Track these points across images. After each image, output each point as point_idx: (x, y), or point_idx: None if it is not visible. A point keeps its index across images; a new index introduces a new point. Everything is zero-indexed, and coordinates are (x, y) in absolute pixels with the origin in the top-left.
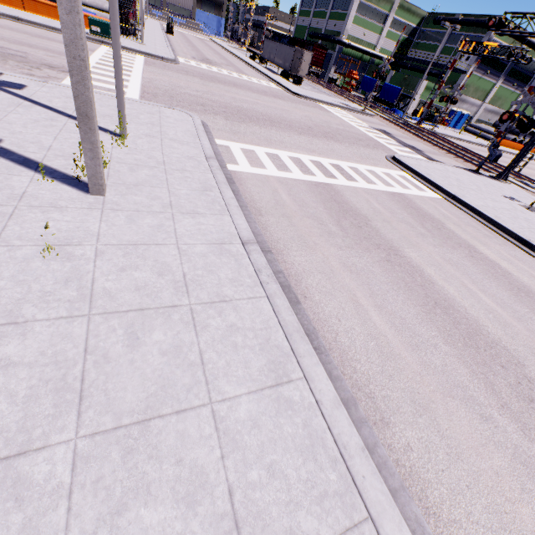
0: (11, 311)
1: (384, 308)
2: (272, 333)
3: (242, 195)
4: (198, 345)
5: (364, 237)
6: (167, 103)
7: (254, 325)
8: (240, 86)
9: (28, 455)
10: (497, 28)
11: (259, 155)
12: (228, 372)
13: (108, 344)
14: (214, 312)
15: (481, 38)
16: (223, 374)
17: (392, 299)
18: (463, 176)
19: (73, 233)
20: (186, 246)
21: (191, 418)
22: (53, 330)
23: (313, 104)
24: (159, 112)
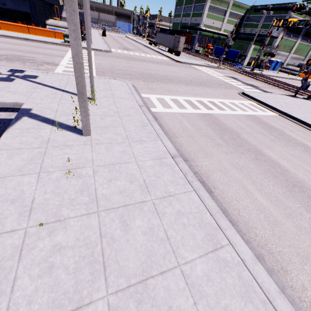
0: (55, 213)
1: (262, 190)
2: (203, 214)
3: (163, 126)
4: (162, 226)
5: (239, 145)
6: (111, 76)
7: (191, 210)
8: (147, 61)
9: (83, 308)
10: (299, 10)
11: (167, 101)
12: (184, 243)
13: (112, 230)
14: (166, 203)
15: (285, 16)
16: (181, 244)
17: (266, 184)
18: (287, 100)
19: (79, 161)
20: (141, 162)
21: (170, 277)
22: (80, 223)
23: (189, 66)
24: (108, 82)
